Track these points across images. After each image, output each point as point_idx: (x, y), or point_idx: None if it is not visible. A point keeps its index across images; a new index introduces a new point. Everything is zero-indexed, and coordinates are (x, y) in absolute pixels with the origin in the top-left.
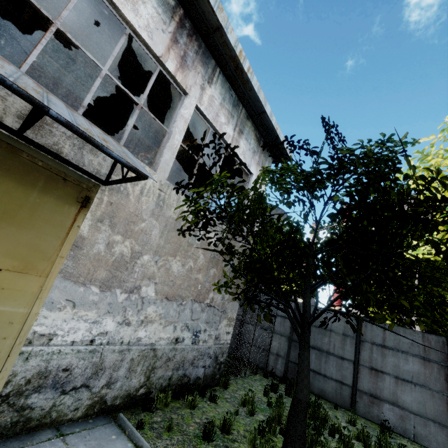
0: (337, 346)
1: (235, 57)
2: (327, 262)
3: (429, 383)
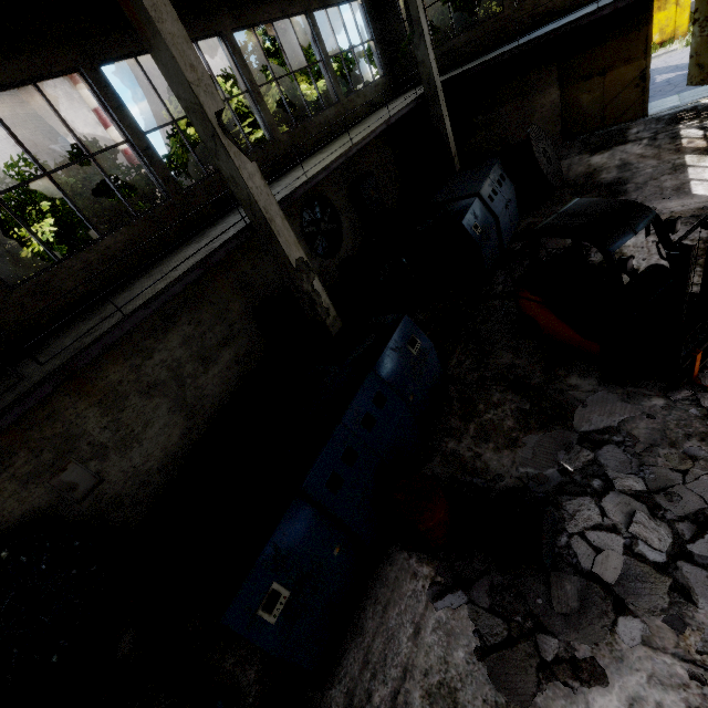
0: None
1: None
2: None
3: None
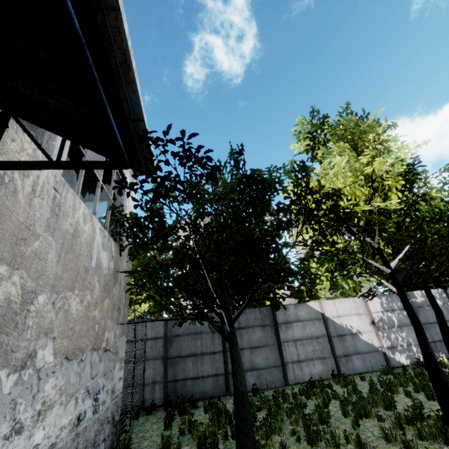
0: (208, 344)
1: (126, 51)
2: (265, 258)
3: (268, 342)
